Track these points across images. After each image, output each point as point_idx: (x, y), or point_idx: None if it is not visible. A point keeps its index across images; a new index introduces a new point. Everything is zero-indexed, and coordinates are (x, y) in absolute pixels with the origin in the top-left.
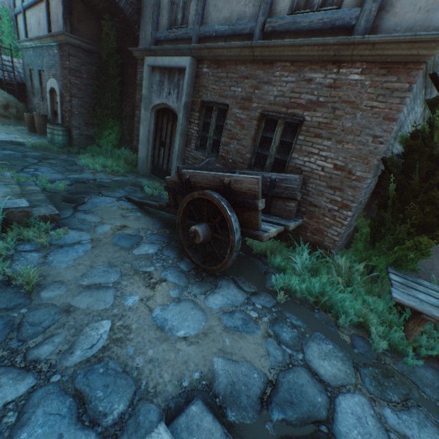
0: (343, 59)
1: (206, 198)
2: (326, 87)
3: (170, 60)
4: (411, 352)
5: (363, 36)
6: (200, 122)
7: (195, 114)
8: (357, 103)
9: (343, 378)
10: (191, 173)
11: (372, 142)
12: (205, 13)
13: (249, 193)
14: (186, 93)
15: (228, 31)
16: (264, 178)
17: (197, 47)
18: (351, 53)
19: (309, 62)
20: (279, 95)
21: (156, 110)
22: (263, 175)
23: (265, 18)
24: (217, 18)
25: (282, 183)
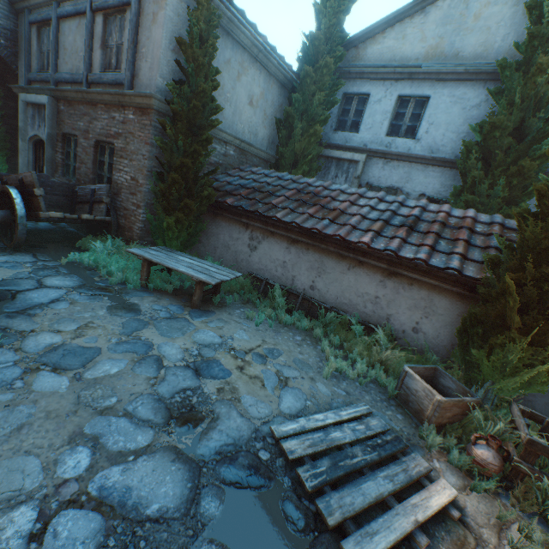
0: (125, 105)
1: (7, 191)
2: (121, 123)
3: (36, 98)
4: (139, 285)
5: (123, 91)
6: (65, 151)
7: (59, 144)
8: (135, 134)
9: (62, 286)
10: (8, 178)
11: (143, 159)
12: (59, 63)
13: (32, 184)
14: (48, 126)
15: (71, 79)
16: (91, 190)
17: (52, 89)
18: (125, 101)
19: (113, 106)
20: (102, 128)
21: (34, 142)
22: (90, 187)
23: (88, 73)
24: (66, 69)
25: (99, 192)
